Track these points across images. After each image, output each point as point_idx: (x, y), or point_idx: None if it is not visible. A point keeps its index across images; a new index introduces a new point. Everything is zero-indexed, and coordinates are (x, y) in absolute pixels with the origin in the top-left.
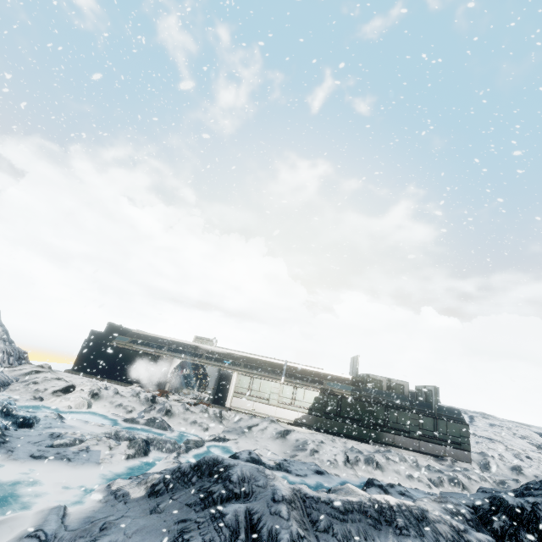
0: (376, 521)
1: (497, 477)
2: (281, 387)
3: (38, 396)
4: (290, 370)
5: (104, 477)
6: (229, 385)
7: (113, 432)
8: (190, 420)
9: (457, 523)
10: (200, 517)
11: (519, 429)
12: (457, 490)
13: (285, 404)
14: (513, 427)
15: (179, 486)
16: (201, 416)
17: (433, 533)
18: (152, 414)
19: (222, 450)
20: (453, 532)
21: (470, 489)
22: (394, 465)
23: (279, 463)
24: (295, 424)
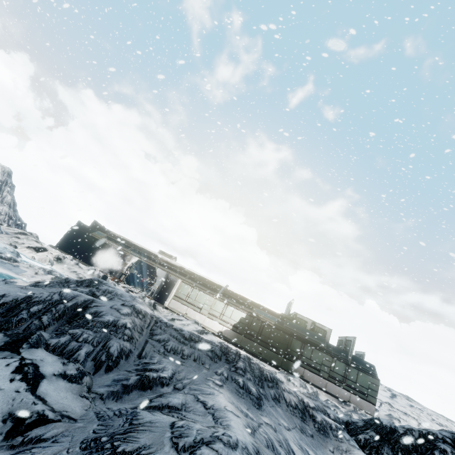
0: (216, 356)
1: None
2: (214, 301)
3: (14, 244)
4: (227, 292)
5: None
6: (172, 289)
7: (48, 269)
8: None
9: (309, 401)
10: None
11: (440, 419)
12: None
13: (214, 316)
14: (434, 415)
15: (58, 287)
16: None
17: (275, 394)
18: None
19: None
20: (300, 404)
21: None
22: (292, 387)
23: None
24: (218, 335)
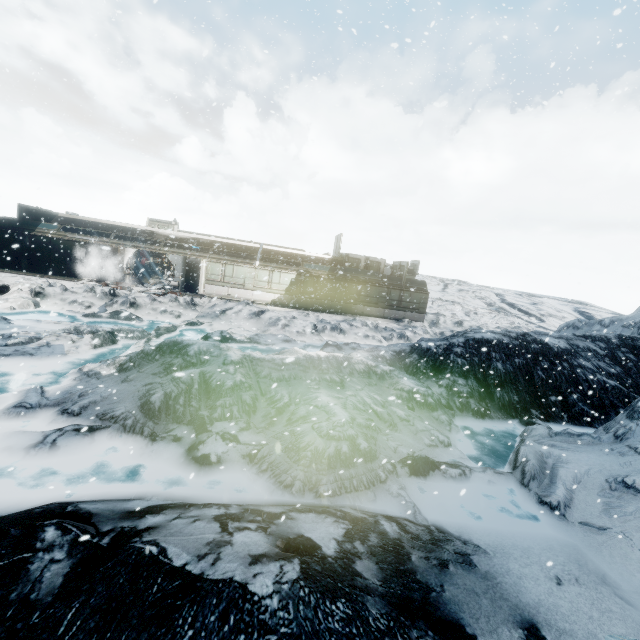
0: (306, 368)
1: (440, 330)
2: (256, 272)
3: None
4: (266, 254)
5: (75, 364)
6: (199, 273)
7: (71, 328)
8: (160, 310)
9: (372, 363)
10: (164, 380)
11: (482, 292)
12: (402, 342)
13: (262, 287)
14: (478, 291)
15: (145, 363)
16: (171, 305)
17: (350, 370)
18: (116, 308)
19: (196, 333)
20: (366, 368)
21: (412, 341)
22: (356, 330)
23: (250, 338)
24: (273, 305)
